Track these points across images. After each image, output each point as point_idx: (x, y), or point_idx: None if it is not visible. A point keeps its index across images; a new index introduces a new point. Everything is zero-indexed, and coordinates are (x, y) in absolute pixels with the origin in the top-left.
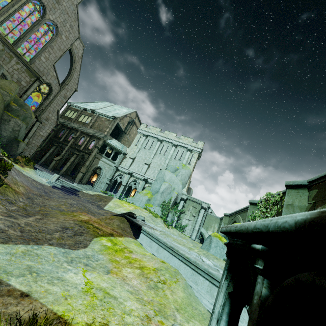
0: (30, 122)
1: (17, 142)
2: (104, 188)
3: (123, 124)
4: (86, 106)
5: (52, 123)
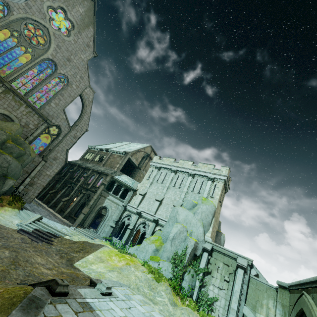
0: (27, 160)
1: (4, 180)
2: (108, 233)
3: (136, 159)
4: (104, 147)
5: (60, 162)
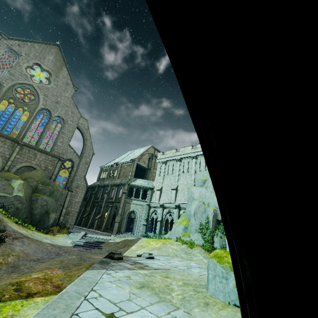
0: (58, 194)
1: (47, 215)
2: (143, 231)
3: (143, 162)
4: (113, 162)
5: (83, 188)
